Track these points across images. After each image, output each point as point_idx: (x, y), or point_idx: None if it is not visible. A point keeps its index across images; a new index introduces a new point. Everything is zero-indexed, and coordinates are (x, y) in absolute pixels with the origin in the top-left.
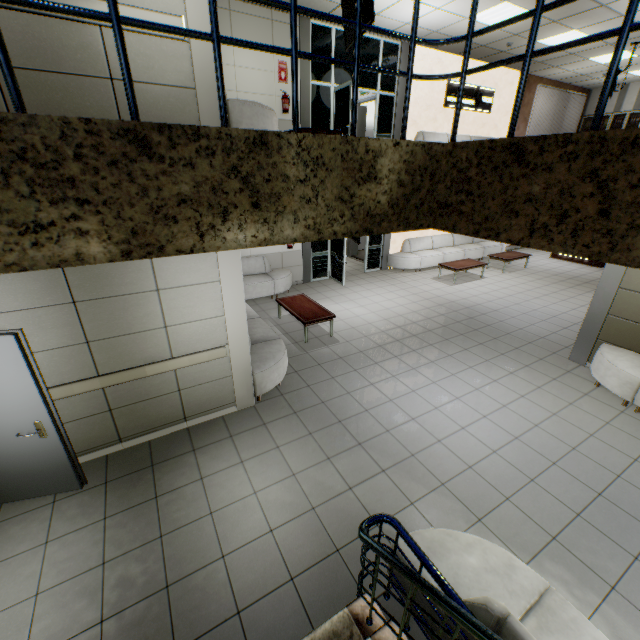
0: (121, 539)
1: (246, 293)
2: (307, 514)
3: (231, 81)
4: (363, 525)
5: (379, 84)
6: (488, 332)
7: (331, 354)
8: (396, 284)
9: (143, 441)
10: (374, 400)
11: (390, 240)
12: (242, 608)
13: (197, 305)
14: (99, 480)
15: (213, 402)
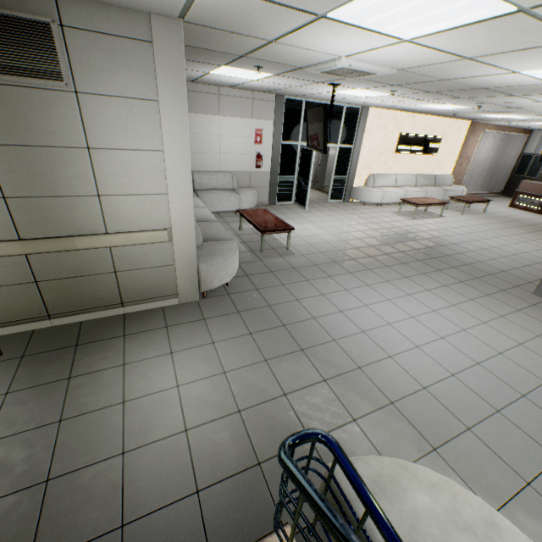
0: (15, 418)
1: (212, 205)
2: (231, 417)
3: None
4: (287, 443)
5: None
6: (447, 261)
7: (285, 264)
8: (357, 214)
9: (75, 321)
10: (323, 309)
11: (355, 173)
12: (128, 521)
13: (136, 176)
14: (16, 353)
15: (153, 291)
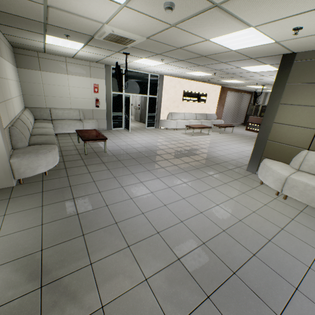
0: None
1: None
2: None
3: (67, 93)
4: None
5: (148, 92)
6: None
7: None
8: None
9: None
10: None
11: None
12: None
13: None
14: None
15: None
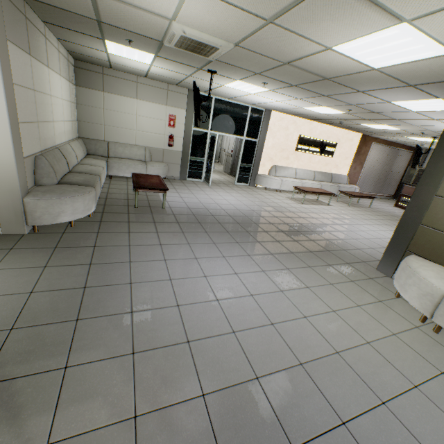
0: None
1: None
2: None
3: (133, 124)
4: None
5: (245, 133)
6: None
7: None
8: None
9: None
10: None
11: None
12: None
13: None
14: None
15: None
